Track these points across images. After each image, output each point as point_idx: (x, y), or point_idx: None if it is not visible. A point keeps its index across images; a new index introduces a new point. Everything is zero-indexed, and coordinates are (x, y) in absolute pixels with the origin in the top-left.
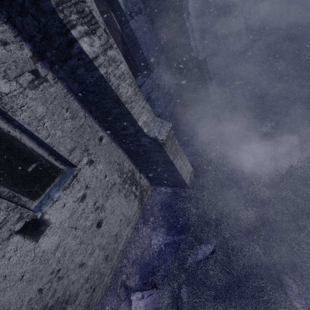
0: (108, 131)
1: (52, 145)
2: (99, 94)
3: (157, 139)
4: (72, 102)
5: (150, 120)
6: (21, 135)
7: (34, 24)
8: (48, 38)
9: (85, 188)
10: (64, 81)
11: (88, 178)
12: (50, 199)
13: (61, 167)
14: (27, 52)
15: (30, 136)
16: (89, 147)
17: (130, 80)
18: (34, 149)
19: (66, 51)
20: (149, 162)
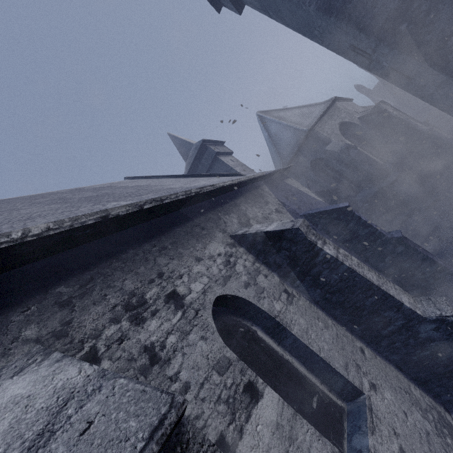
0: (363, 339)
1: (326, 360)
2: (346, 289)
3: (444, 317)
4: (317, 311)
5: (412, 301)
6: (291, 358)
7: (285, 255)
8: (294, 260)
9: (393, 434)
10: (304, 293)
11: (387, 416)
12: (364, 452)
13: (339, 403)
14: (276, 278)
15: (299, 357)
16: (357, 362)
17: (366, 267)
18: (306, 376)
19: (310, 263)
20: (452, 375)
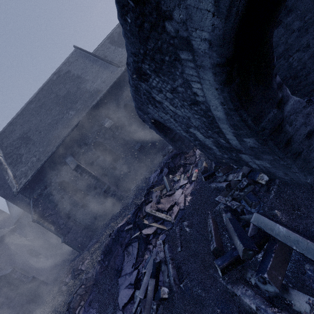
0: None
1: None
2: None
3: None
4: None
5: None
6: None
7: None
8: None
9: None
10: None
11: None
12: None
13: None
14: None
15: None
16: None
17: None
18: None
19: None
20: None
